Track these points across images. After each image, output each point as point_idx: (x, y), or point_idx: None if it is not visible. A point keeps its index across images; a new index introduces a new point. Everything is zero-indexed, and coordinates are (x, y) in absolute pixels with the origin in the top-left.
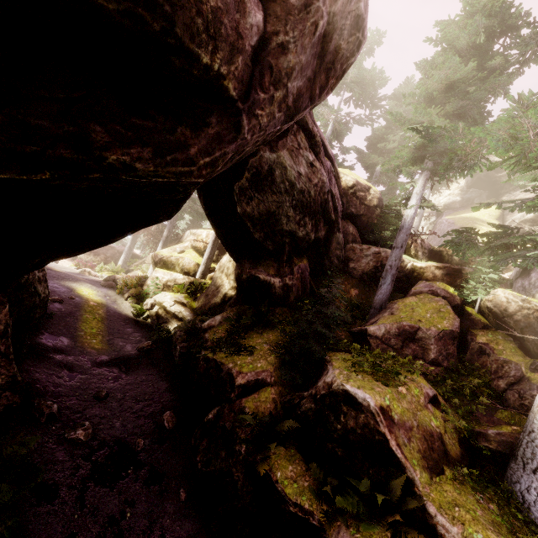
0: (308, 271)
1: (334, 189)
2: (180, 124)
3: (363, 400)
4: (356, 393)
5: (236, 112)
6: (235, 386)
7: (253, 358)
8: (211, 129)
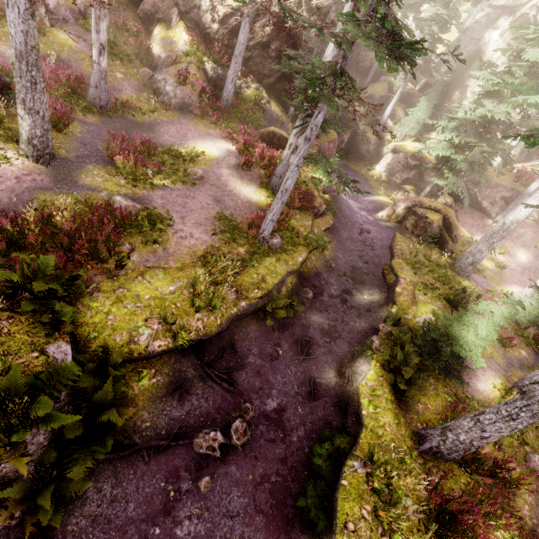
0: None
1: None
2: None
3: None
4: None
5: None
6: None
7: None
8: None
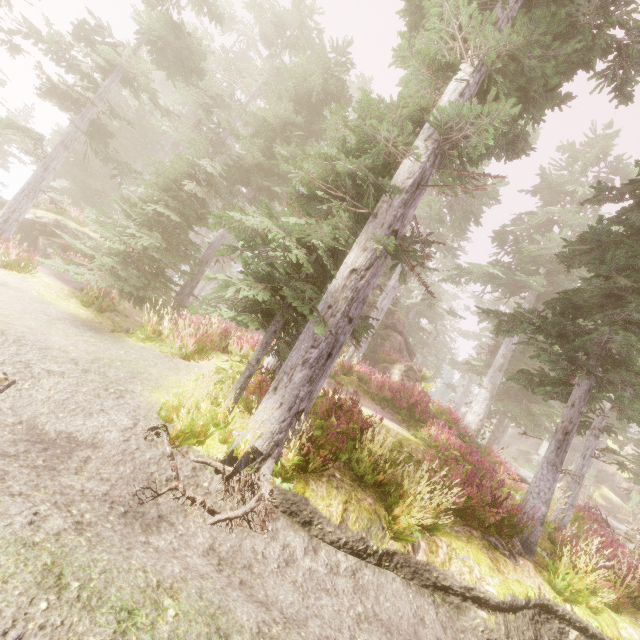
0: None
1: None
2: None
3: None
4: None
5: None
6: None
7: None
8: None
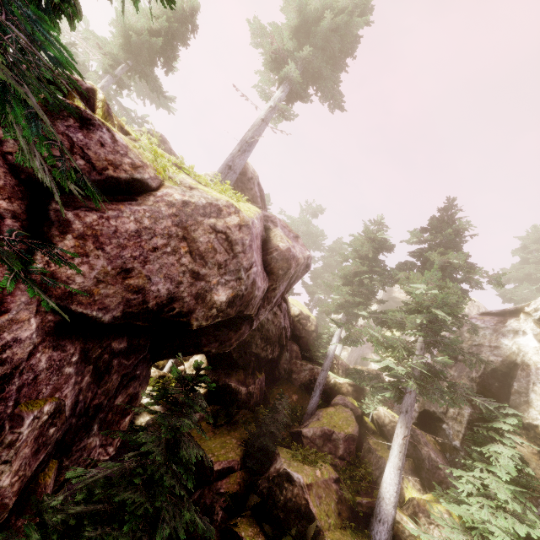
0: (264, 381)
1: (287, 321)
2: (231, 331)
3: (297, 478)
4: (294, 474)
5: (252, 321)
6: (214, 471)
7: (226, 450)
8: (241, 330)
